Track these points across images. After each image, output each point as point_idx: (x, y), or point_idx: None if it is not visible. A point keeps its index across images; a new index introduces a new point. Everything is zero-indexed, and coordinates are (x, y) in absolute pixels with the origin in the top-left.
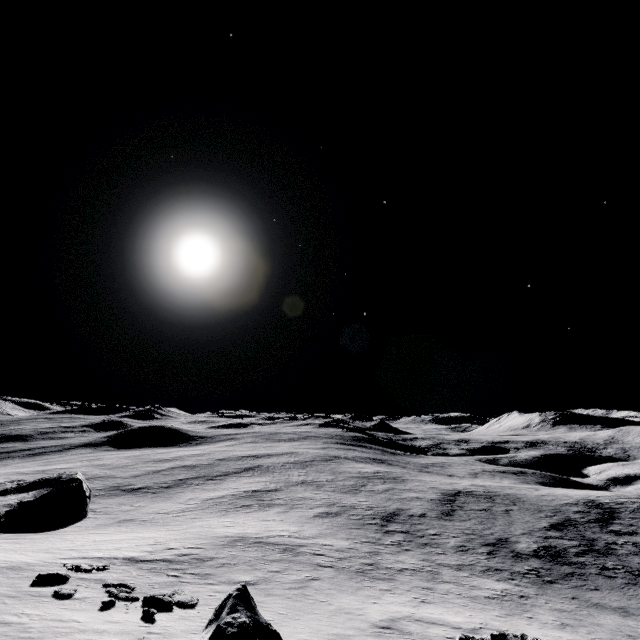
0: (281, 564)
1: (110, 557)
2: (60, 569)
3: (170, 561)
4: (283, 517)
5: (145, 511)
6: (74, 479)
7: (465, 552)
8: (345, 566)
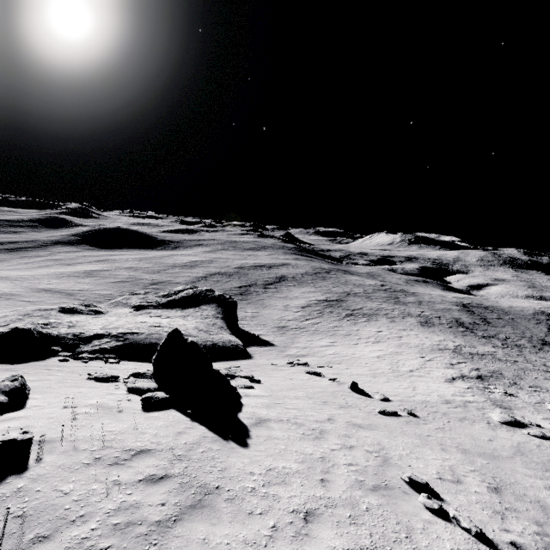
0: (532, 372)
1: (456, 377)
2: (500, 396)
3: (488, 376)
4: (404, 326)
5: (271, 318)
6: (224, 296)
7: (543, 350)
8: (549, 370)
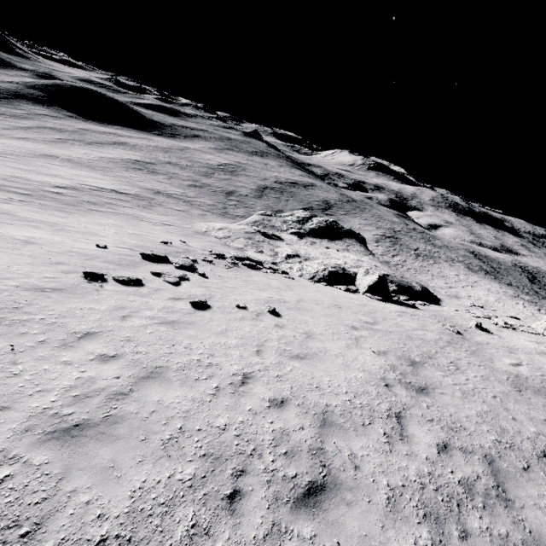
0: None
1: None
2: None
3: None
4: (463, 271)
5: None
6: (354, 231)
7: (540, 298)
8: None
